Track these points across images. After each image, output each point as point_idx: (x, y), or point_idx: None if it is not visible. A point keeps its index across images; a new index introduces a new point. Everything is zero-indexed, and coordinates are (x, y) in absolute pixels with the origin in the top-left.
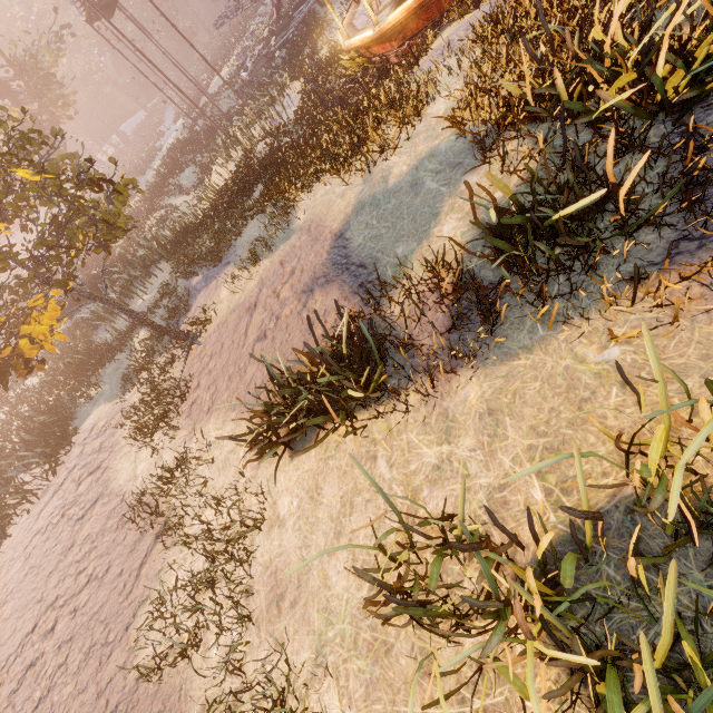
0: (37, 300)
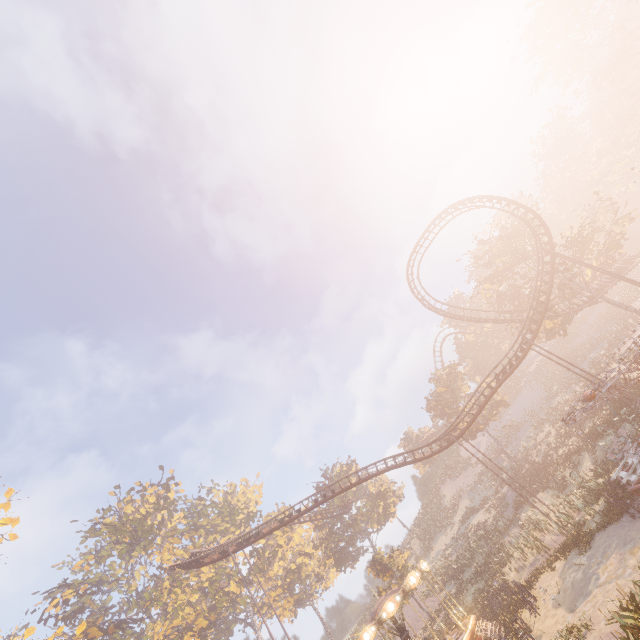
0: None
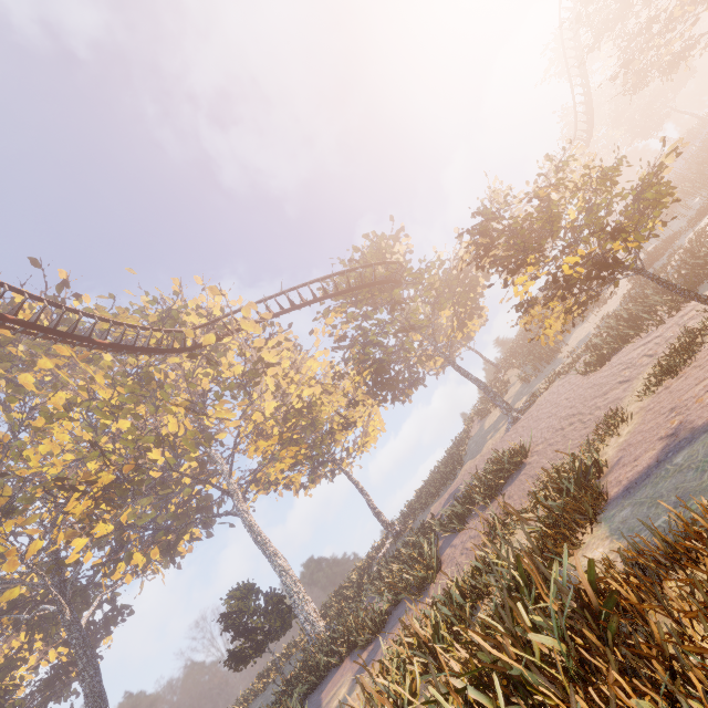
0: (556, 311)
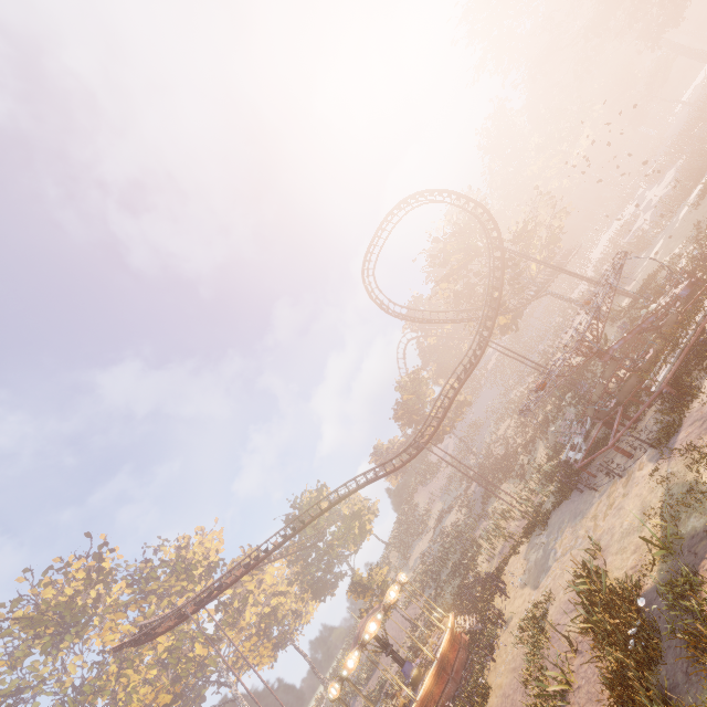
0: None
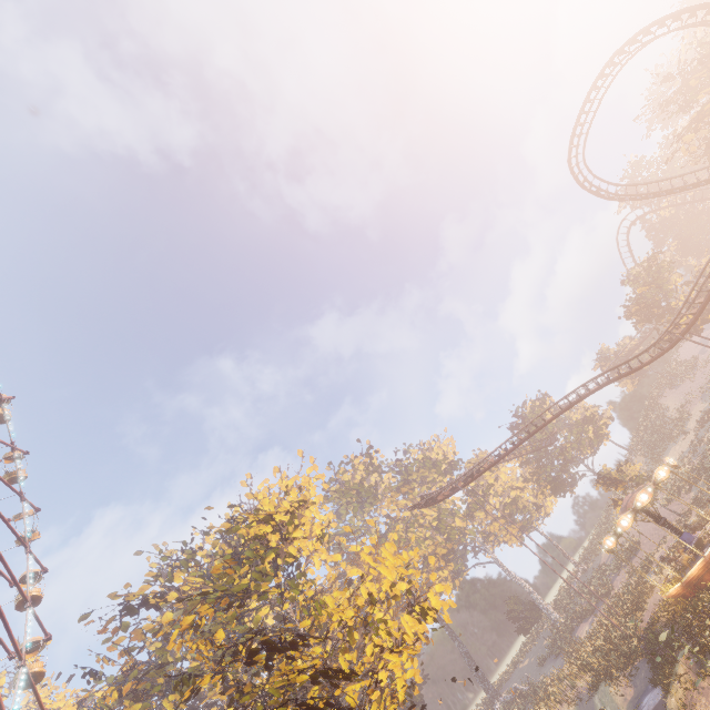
0: None
